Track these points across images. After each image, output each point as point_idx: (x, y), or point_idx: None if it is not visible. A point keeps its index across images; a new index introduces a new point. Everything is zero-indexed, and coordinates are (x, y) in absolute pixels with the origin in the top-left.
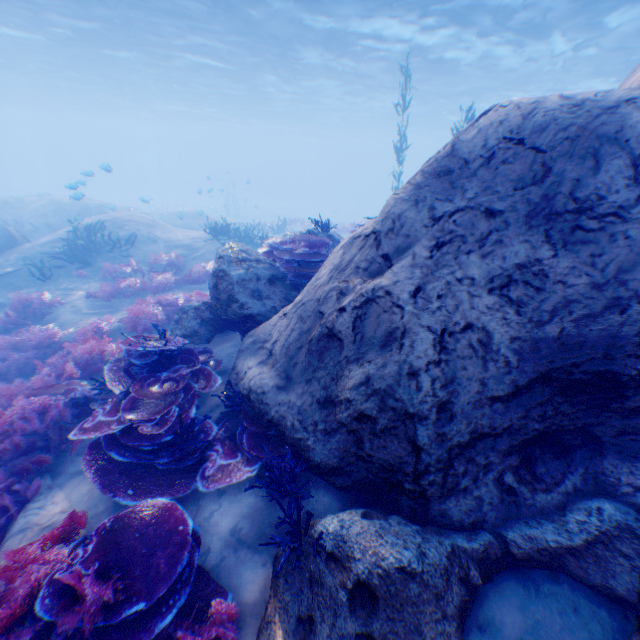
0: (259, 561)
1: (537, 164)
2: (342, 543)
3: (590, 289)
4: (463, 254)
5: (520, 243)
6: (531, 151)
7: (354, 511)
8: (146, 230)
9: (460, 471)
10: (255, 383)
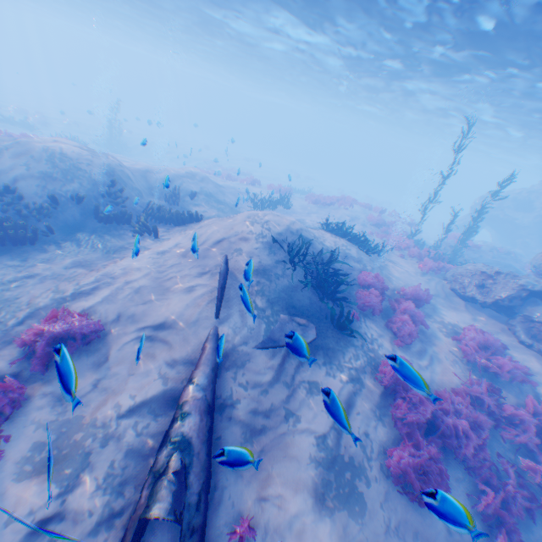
0: None
1: None
2: None
3: None
4: None
5: None
6: None
7: None
8: (318, 241)
9: None
10: None
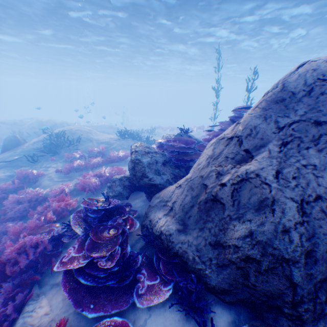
0: None
1: None
2: None
3: None
4: (304, 150)
5: None
6: None
7: None
8: (86, 134)
9: (322, 299)
10: (165, 229)
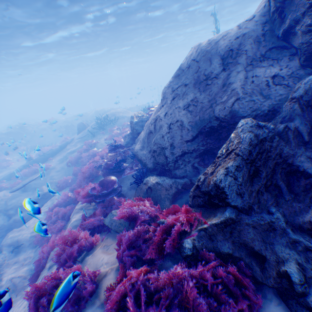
0: (134, 191)
1: (197, 66)
2: (147, 180)
3: (207, 102)
4: (178, 100)
5: (191, 93)
6: (196, 62)
7: (153, 175)
8: (121, 114)
9: (179, 163)
10: (136, 150)
